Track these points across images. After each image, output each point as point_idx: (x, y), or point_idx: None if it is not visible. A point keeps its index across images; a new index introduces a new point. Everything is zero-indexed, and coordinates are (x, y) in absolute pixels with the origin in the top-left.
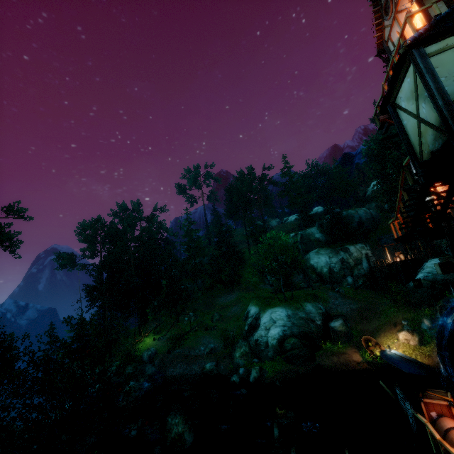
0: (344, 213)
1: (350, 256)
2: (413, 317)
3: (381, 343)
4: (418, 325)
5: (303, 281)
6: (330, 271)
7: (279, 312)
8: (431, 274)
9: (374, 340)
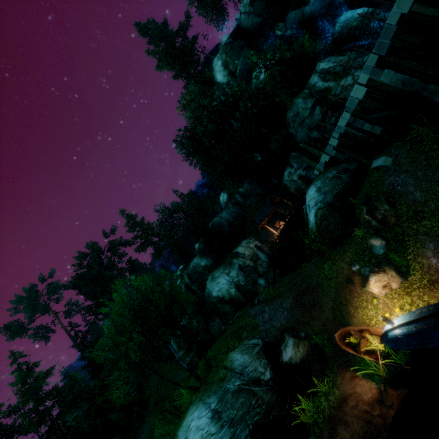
0: (211, 224)
1: (244, 258)
2: (355, 252)
3: (364, 325)
4: (372, 255)
5: (223, 323)
6: (238, 288)
7: (196, 421)
8: (319, 202)
9: (351, 328)
